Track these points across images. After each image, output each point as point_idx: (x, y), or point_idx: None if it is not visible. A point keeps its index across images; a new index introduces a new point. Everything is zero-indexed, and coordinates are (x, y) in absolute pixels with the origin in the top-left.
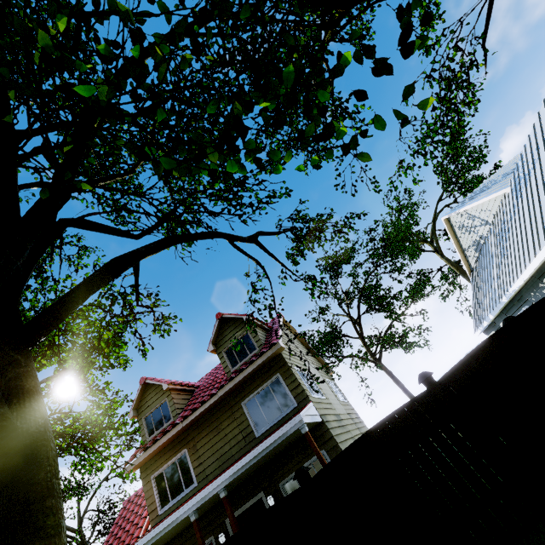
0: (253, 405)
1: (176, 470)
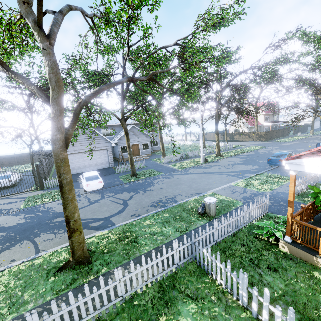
0: (275, 117)
1: (267, 118)
